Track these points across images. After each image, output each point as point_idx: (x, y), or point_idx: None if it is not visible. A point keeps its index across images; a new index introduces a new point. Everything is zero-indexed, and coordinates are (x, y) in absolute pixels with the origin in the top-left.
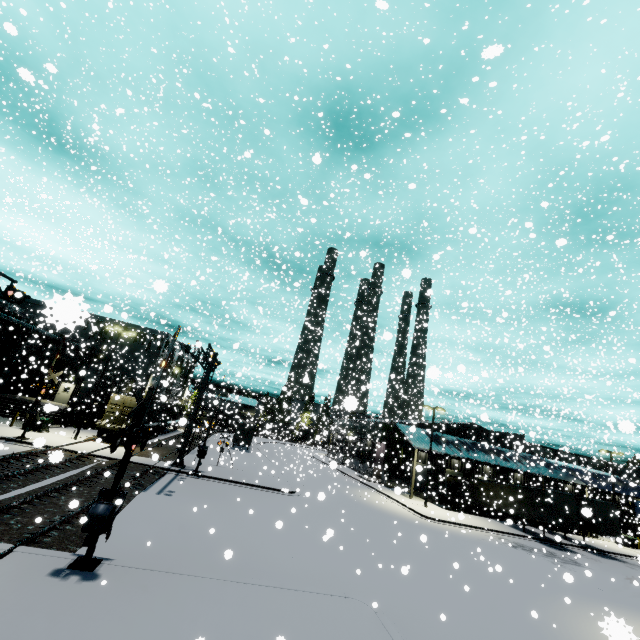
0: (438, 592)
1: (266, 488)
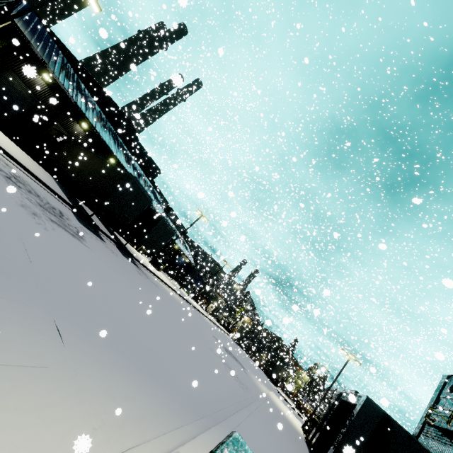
0: None
1: None
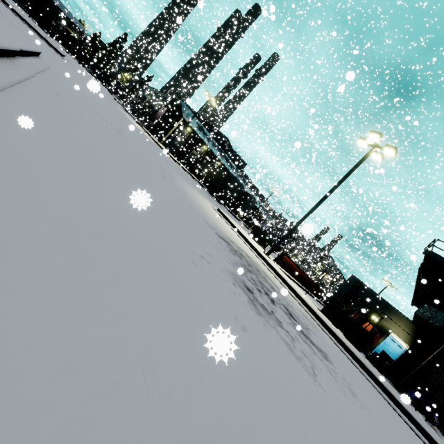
0: (119, 123)
1: (28, 24)
